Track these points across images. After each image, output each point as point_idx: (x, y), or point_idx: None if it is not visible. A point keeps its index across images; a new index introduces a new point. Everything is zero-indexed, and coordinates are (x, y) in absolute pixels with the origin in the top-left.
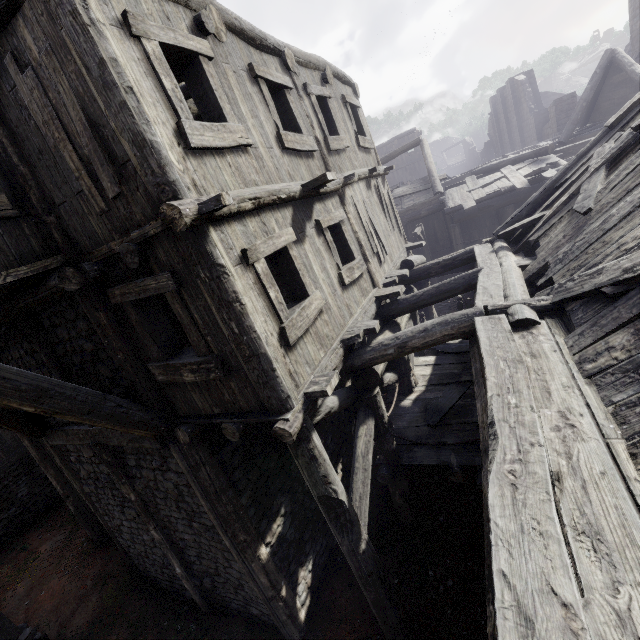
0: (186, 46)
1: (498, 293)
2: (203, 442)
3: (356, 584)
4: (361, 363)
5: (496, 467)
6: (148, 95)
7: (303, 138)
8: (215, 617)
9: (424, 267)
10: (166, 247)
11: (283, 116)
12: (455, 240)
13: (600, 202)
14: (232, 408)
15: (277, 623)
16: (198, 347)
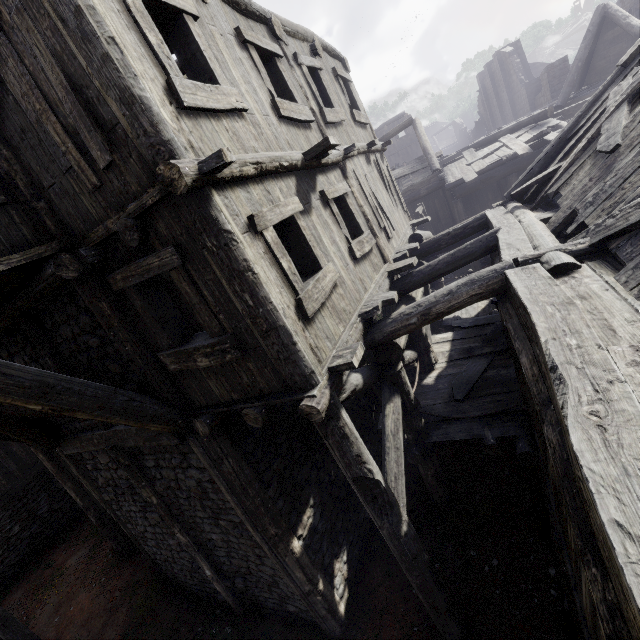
0: (168, 1)
1: (525, 246)
2: (223, 434)
3: (394, 572)
4: (382, 337)
5: (572, 410)
6: (132, 49)
7: (299, 107)
8: (250, 618)
9: (434, 239)
10: (167, 218)
11: (275, 87)
12: (458, 216)
13: (629, 136)
14: (252, 392)
15: (317, 619)
16: (210, 327)
